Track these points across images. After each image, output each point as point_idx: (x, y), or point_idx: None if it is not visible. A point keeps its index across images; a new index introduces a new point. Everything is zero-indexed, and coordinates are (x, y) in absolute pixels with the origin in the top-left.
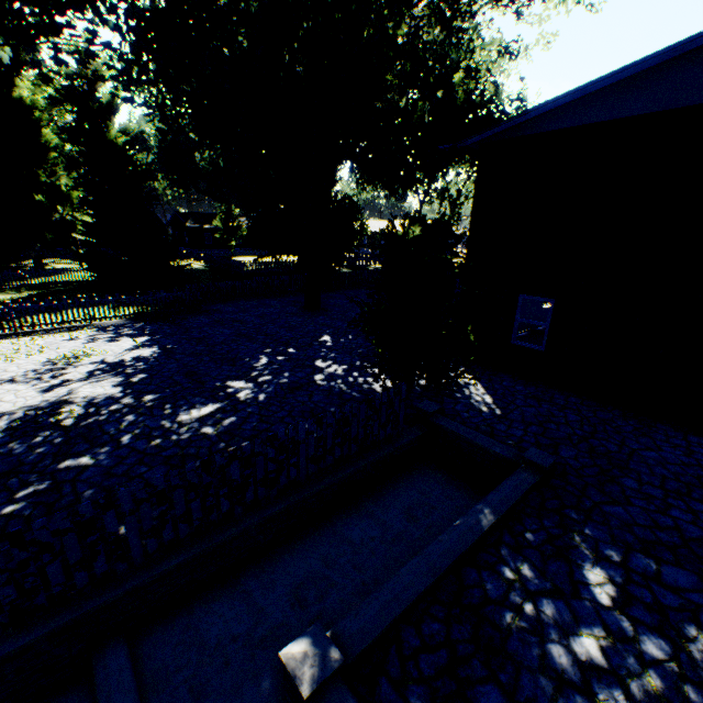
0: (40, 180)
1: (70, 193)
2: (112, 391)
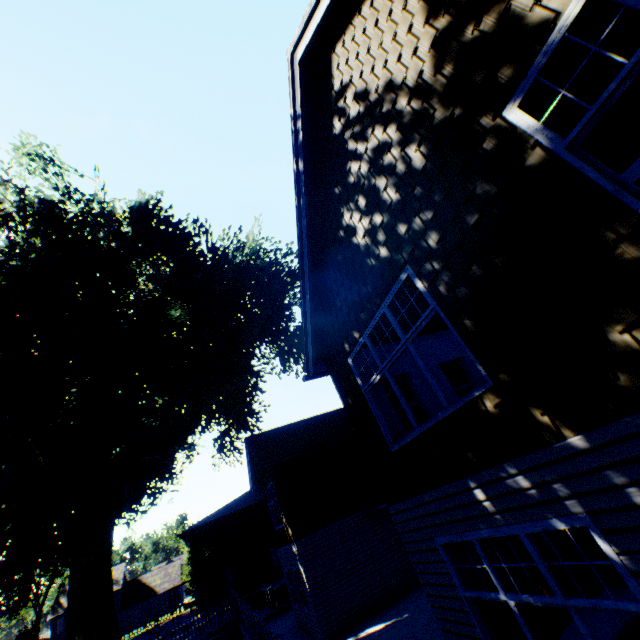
0: None
1: None
2: None
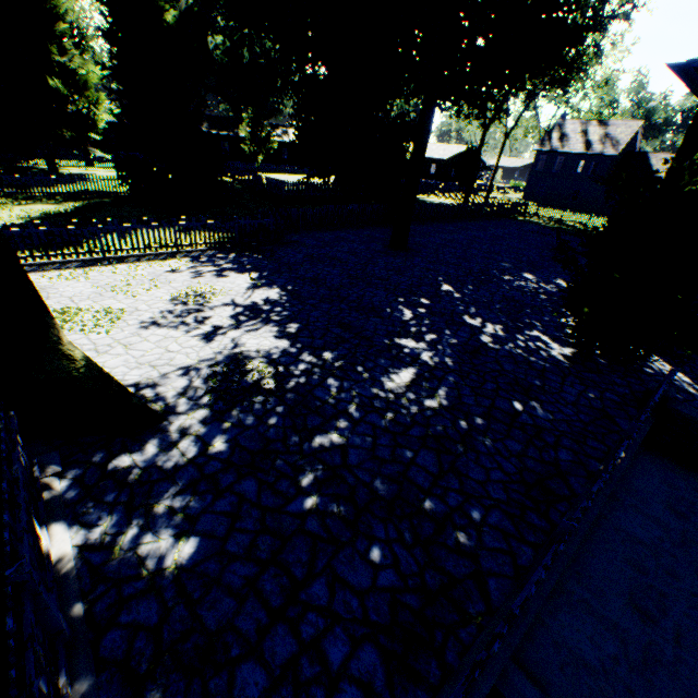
0: (50, 59)
1: (87, 80)
2: (280, 345)
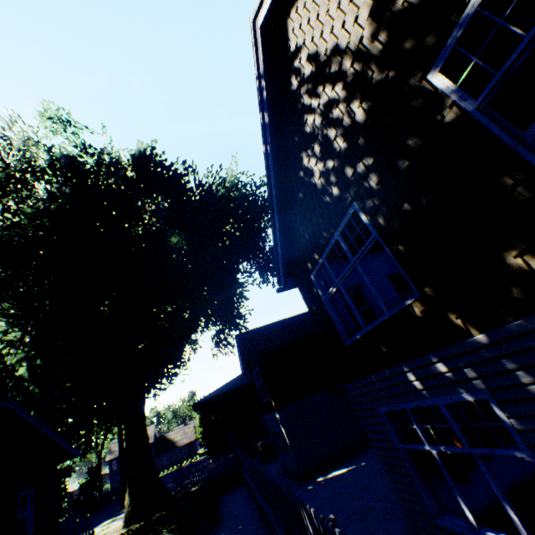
0: None
1: None
2: None
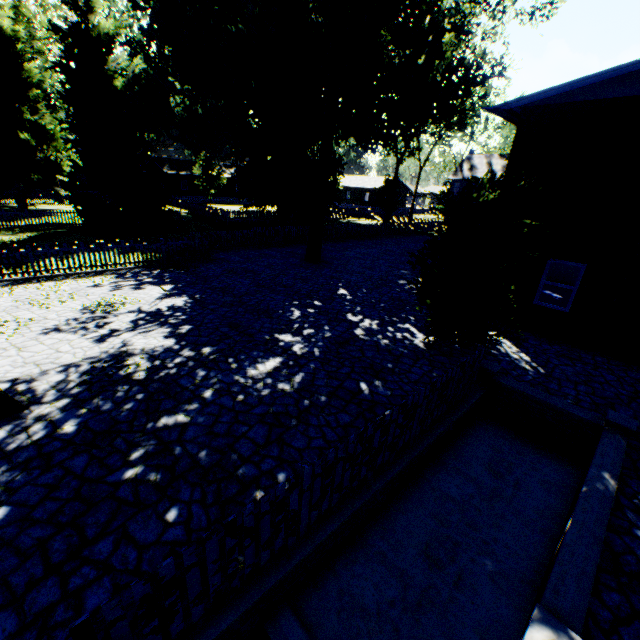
0: (23, 117)
1: (55, 133)
2: (167, 343)
